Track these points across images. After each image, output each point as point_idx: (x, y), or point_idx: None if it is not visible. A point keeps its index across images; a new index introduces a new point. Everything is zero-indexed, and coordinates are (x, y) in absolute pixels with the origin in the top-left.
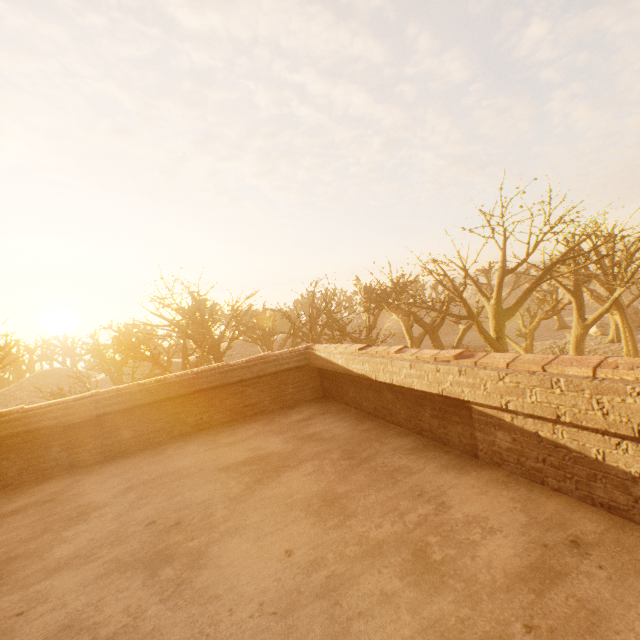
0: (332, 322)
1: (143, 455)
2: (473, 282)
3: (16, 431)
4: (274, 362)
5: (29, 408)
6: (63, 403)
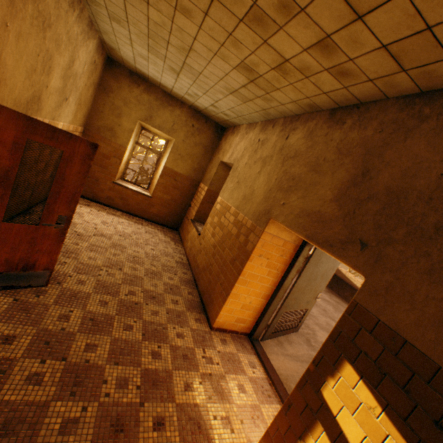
0: None
1: None
2: None
3: None
4: None
5: None
6: None
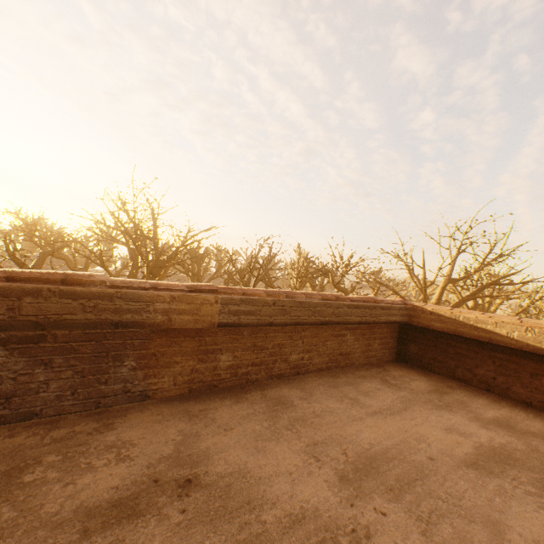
0: (269, 277)
1: (258, 400)
2: (417, 280)
3: (98, 318)
4: (387, 310)
5: (118, 282)
6: (173, 290)
